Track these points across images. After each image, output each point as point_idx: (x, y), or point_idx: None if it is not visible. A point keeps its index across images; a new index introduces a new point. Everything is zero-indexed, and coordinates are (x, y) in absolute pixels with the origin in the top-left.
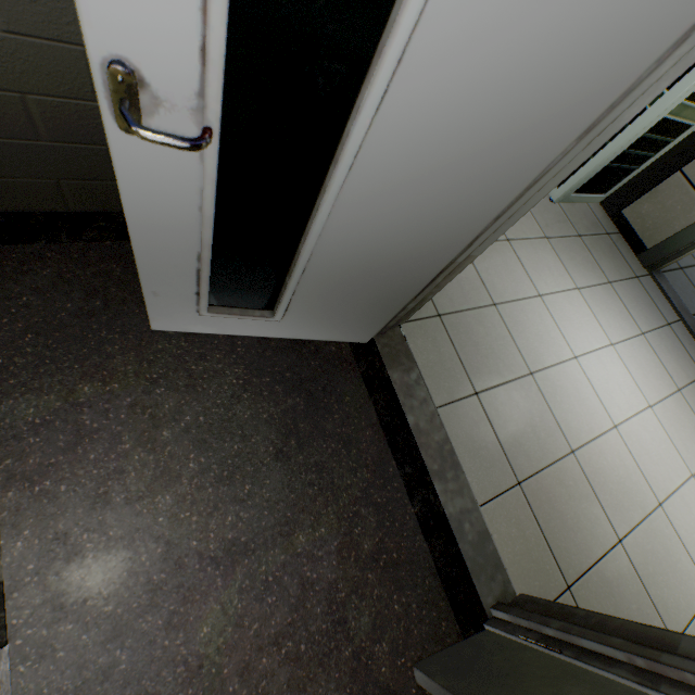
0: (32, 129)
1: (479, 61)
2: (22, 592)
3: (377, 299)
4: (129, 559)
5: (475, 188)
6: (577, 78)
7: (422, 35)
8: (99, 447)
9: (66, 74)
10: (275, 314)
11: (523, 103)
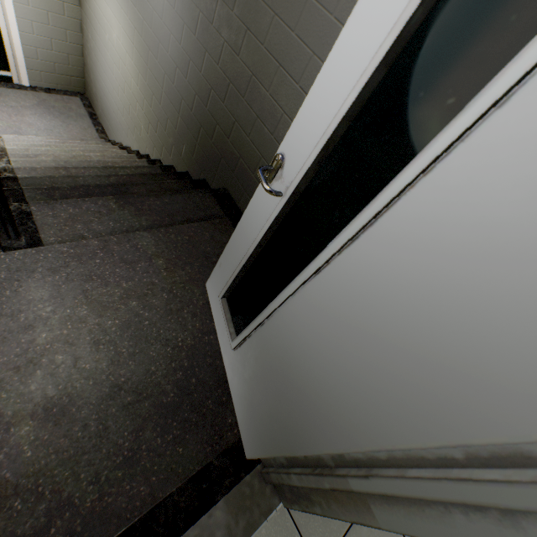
0: None
1: (420, 261)
2: (35, 253)
3: (276, 414)
4: (42, 298)
5: (382, 384)
6: (511, 354)
7: (391, 217)
8: (124, 272)
9: None
10: (234, 339)
11: (448, 332)
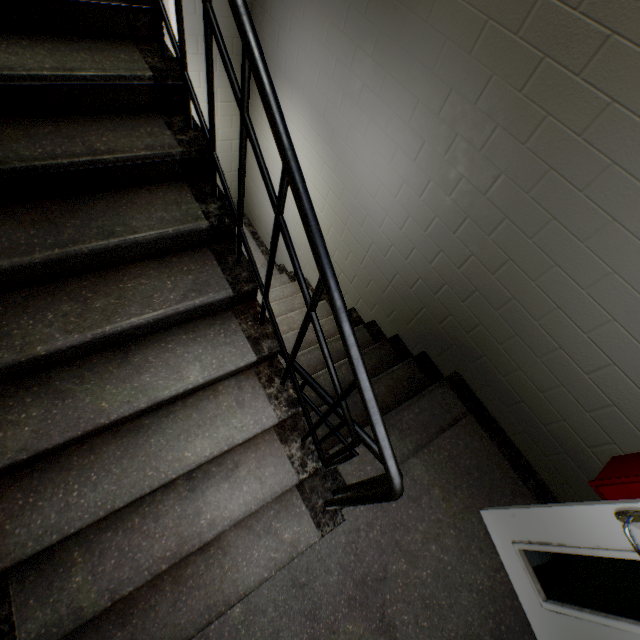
0: (546, 422)
1: None
2: (353, 509)
3: None
4: (373, 556)
5: None
6: None
7: None
8: (414, 512)
9: (590, 435)
10: (547, 601)
11: None
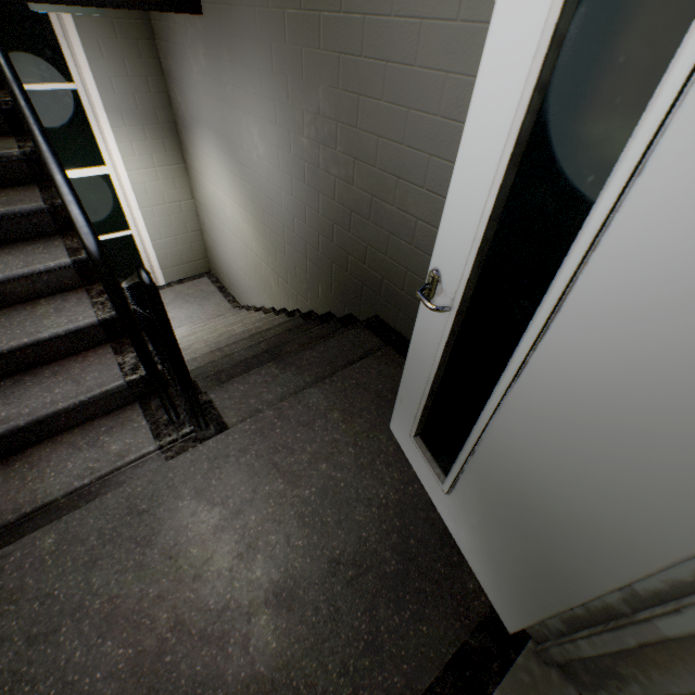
0: None
1: (625, 332)
2: (225, 438)
3: (527, 559)
4: (241, 480)
5: (642, 478)
6: None
7: (575, 298)
8: (304, 435)
9: None
10: (444, 480)
11: (690, 397)
